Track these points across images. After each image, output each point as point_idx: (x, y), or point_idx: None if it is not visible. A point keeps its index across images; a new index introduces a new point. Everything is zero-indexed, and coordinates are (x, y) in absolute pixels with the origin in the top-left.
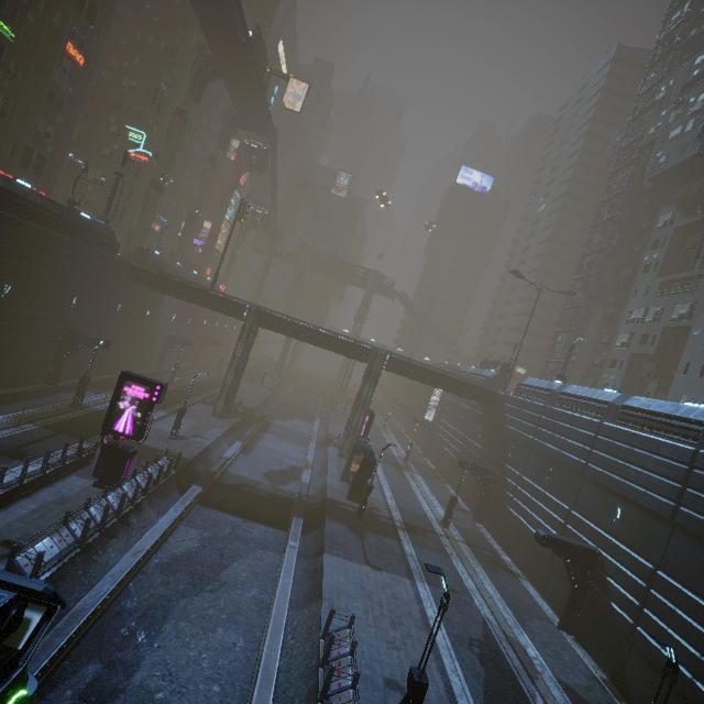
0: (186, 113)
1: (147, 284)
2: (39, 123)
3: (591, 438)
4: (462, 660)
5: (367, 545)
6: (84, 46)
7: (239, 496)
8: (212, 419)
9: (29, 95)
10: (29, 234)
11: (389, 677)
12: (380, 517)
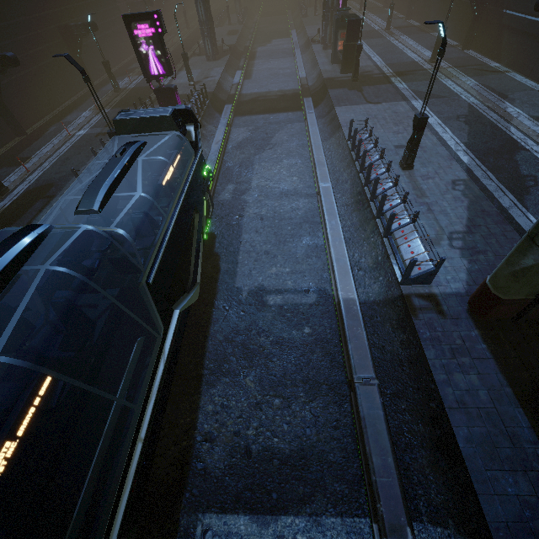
0: None
1: None
2: None
3: None
4: (450, 127)
5: (366, 94)
6: None
7: (259, 104)
8: (209, 64)
9: None
10: None
11: (398, 145)
12: (372, 76)
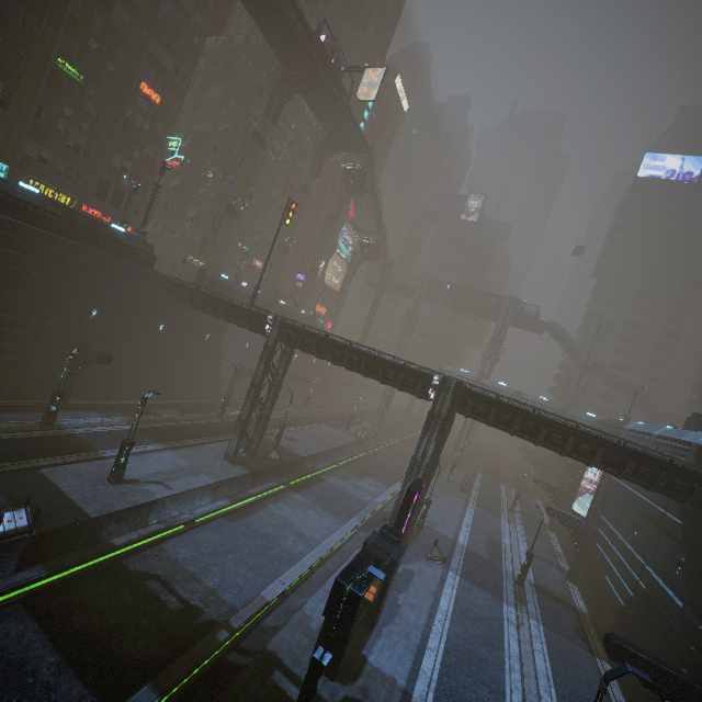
0: (263, 137)
1: (182, 299)
2: (115, 159)
3: None
4: None
5: None
6: (161, 87)
7: (120, 599)
8: (219, 463)
9: (108, 134)
10: (13, 232)
11: None
12: None
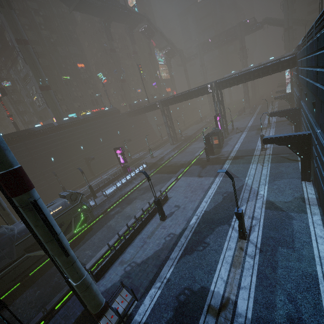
0: (113, 48)
1: (132, 116)
2: (89, 92)
3: (306, 60)
4: (213, 198)
5: (204, 170)
6: (81, 61)
7: (169, 168)
8: (170, 146)
9: (82, 87)
10: (95, 125)
11: (177, 204)
12: (221, 158)
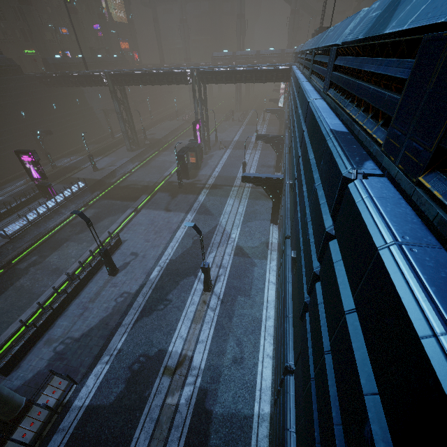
0: None
1: (52, 85)
2: None
3: (293, 92)
4: (182, 243)
5: (174, 201)
6: None
7: (125, 191)
8: (127, 153)
9: None
10: None
11: (135, 251)
12: (197, 185)
